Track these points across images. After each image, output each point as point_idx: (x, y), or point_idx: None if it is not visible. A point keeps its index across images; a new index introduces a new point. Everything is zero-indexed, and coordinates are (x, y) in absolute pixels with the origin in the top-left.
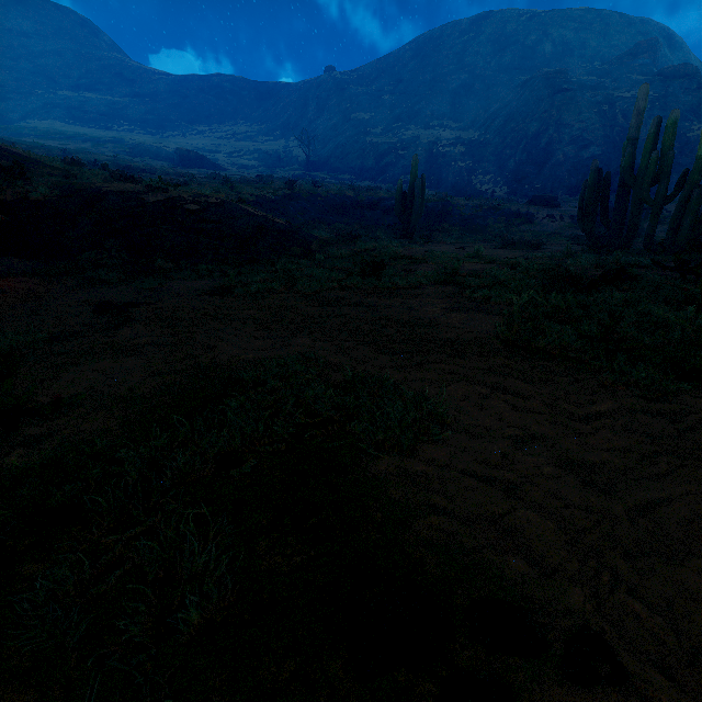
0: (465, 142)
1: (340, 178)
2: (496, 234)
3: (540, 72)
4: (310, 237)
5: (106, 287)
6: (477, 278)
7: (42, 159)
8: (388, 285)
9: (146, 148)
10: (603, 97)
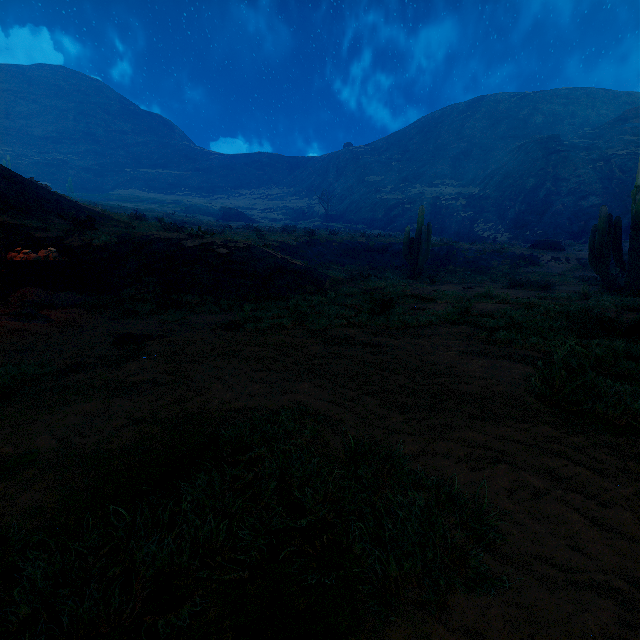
0: (466, 196)
1: (354, 227)
2: (501, 274)
3: (533, 138)
4: (324, 276)
5: (137, 319)
6: (491, 318)
7: (113, 215)
8: (397, 324)
9: (198, 207)
10: (597, 155)
